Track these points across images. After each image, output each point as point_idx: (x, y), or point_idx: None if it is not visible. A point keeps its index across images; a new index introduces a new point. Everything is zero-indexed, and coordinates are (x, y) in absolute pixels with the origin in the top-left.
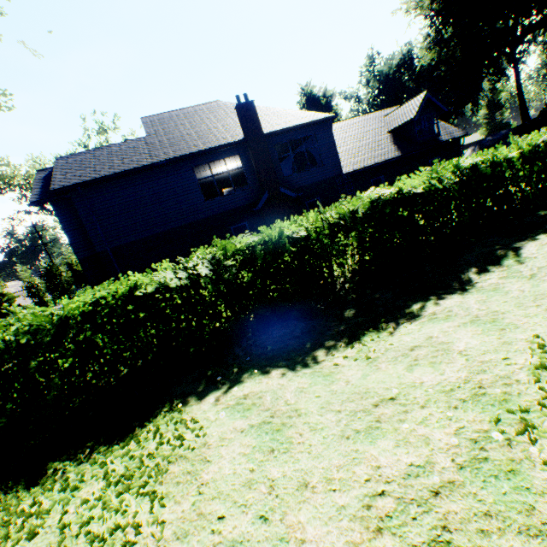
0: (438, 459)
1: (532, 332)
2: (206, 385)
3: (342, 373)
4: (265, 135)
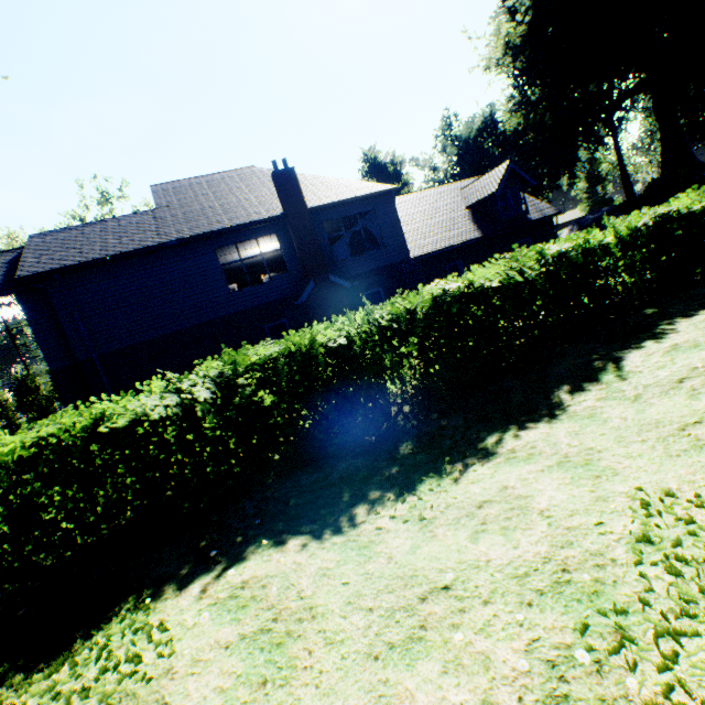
0: (499, 697)
1: (635, 481)
2: (194, 565)
3: (385, 542)
4: (310, 210)
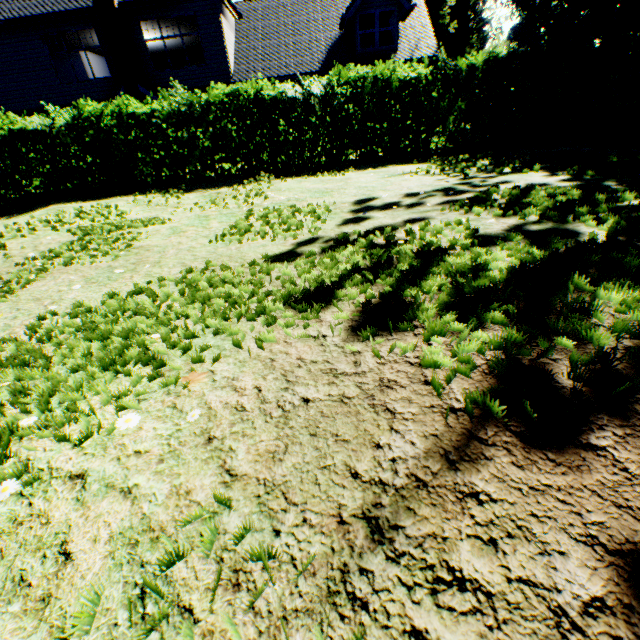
0: None
1: None
2: None
3: None
4: (120, 5)
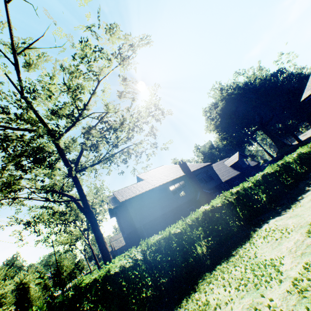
0: None
1: None
2: (257, 227)
3: (296, 210)
4: (191, 172)
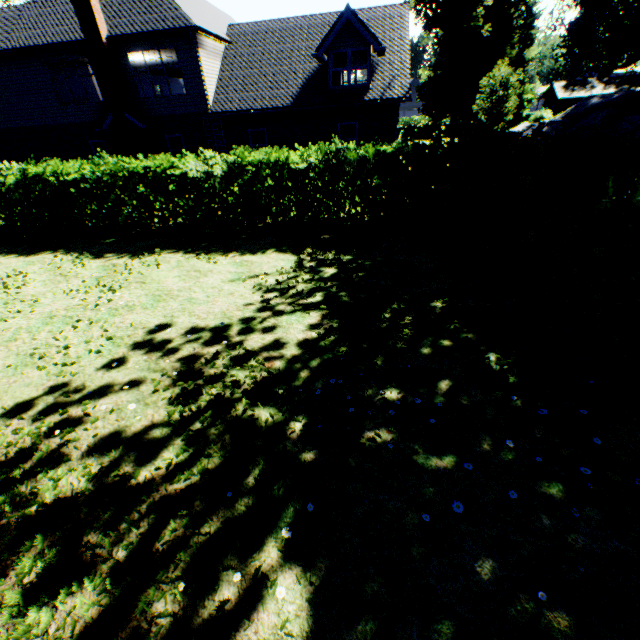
0: None
1: None
2: None
3: None
4: (108, 39)
